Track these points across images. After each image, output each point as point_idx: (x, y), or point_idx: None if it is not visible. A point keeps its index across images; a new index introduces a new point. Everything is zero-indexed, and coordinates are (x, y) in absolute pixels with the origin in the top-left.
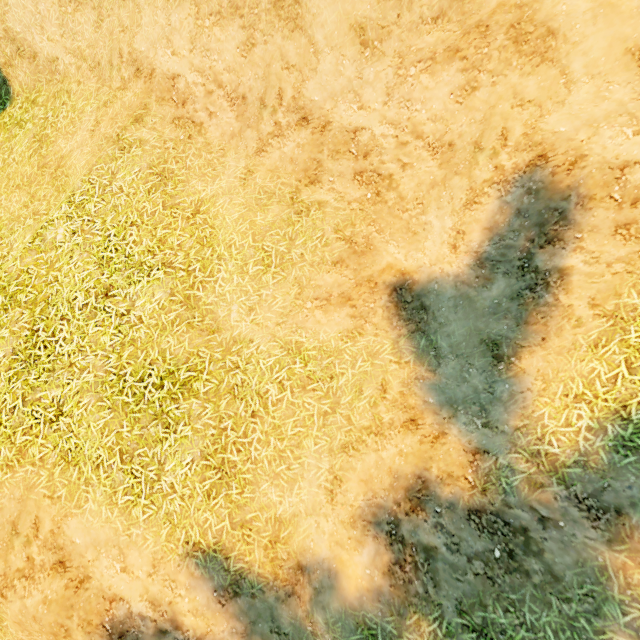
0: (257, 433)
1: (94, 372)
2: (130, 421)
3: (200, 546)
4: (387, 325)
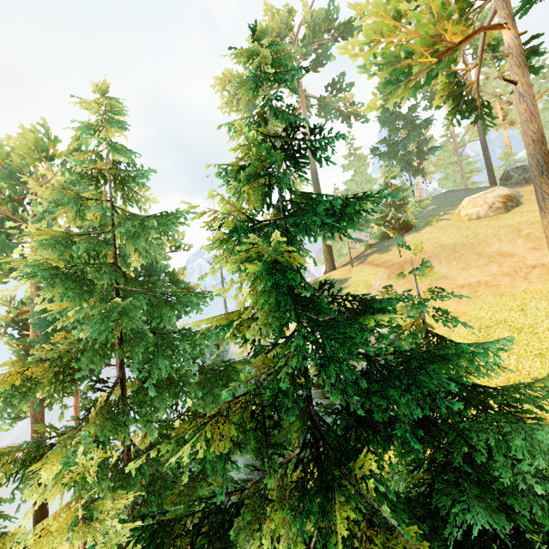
0: None
1: (547, 320)
2: None
3: None
4: None
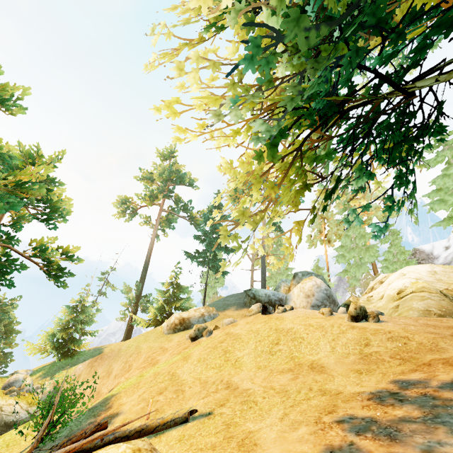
0: (8, 452)
1: None
2: None
3: None
4: None
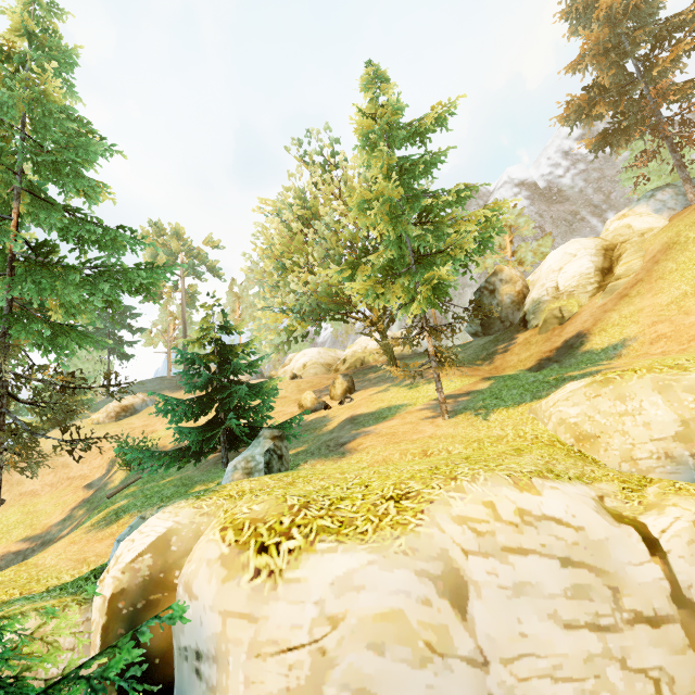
0: (43, 516)
1: None
2: (4, 533)
3: (21, 539)
4: (82, 490)
